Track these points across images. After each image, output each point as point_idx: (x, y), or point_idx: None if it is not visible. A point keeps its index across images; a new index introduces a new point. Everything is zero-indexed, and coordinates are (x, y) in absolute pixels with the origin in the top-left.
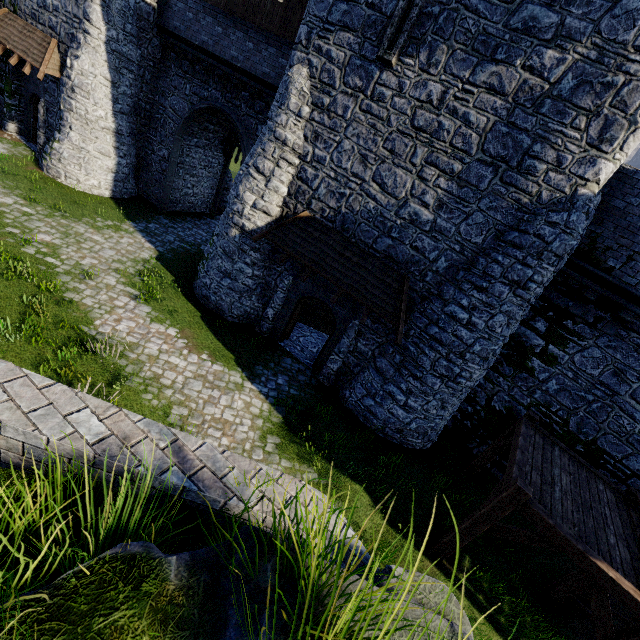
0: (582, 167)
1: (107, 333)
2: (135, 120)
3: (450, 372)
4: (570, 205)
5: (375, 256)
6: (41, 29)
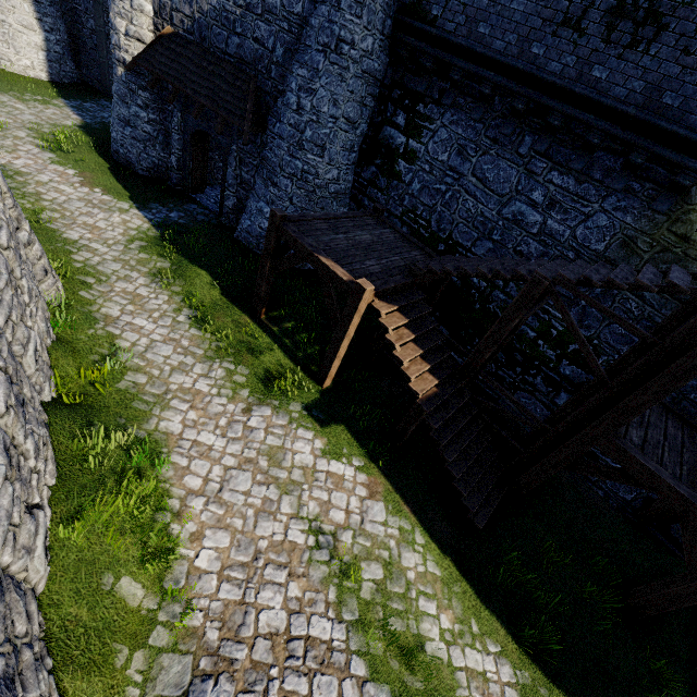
0: None
1: (1, 164)
2: None
3: (295, 169)
4: None
5: (228, 61)
6: None
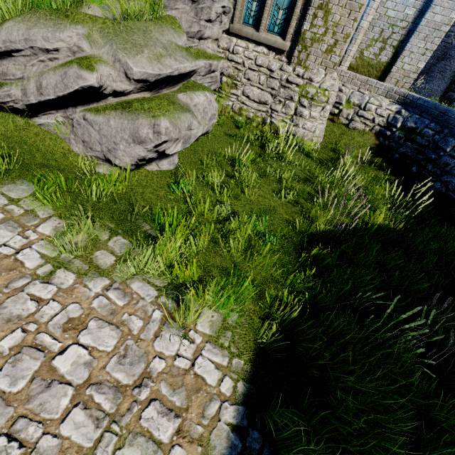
0: None
1: None
2: None
3: None
4: None
5: None
6: None
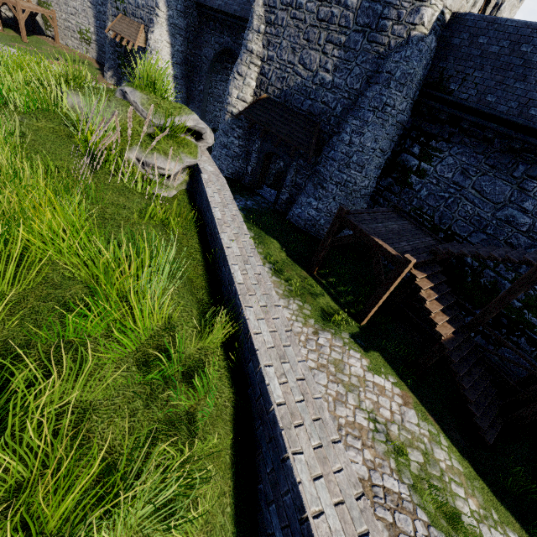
0: (412, 16)
1: None
2: (185, 69)
3: (341, 179)
4: (407, 45)
5: (302, 114)
6: (137, 21)
